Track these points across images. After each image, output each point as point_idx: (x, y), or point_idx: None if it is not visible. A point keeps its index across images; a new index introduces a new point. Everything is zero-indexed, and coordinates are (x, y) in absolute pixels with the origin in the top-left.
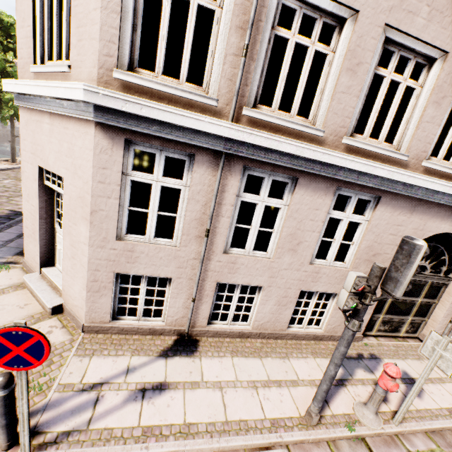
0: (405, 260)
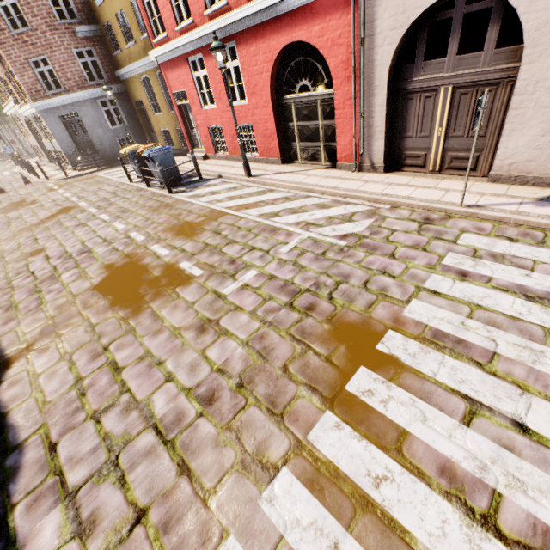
0: None
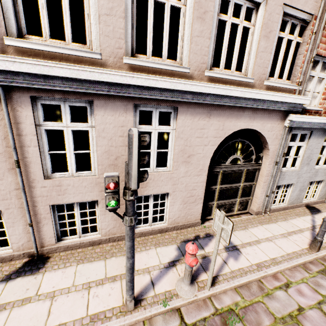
0: (129, 152)
